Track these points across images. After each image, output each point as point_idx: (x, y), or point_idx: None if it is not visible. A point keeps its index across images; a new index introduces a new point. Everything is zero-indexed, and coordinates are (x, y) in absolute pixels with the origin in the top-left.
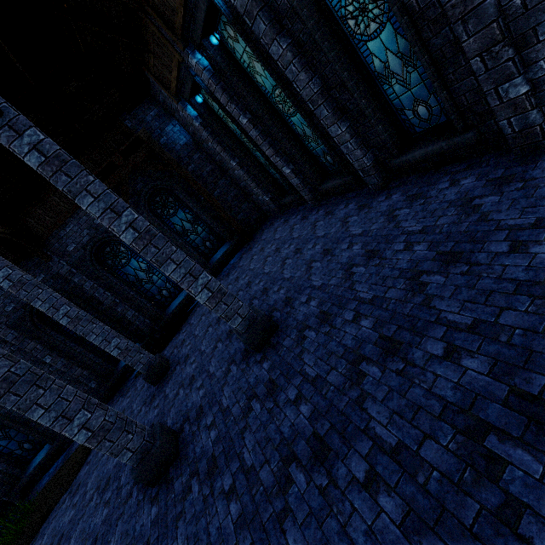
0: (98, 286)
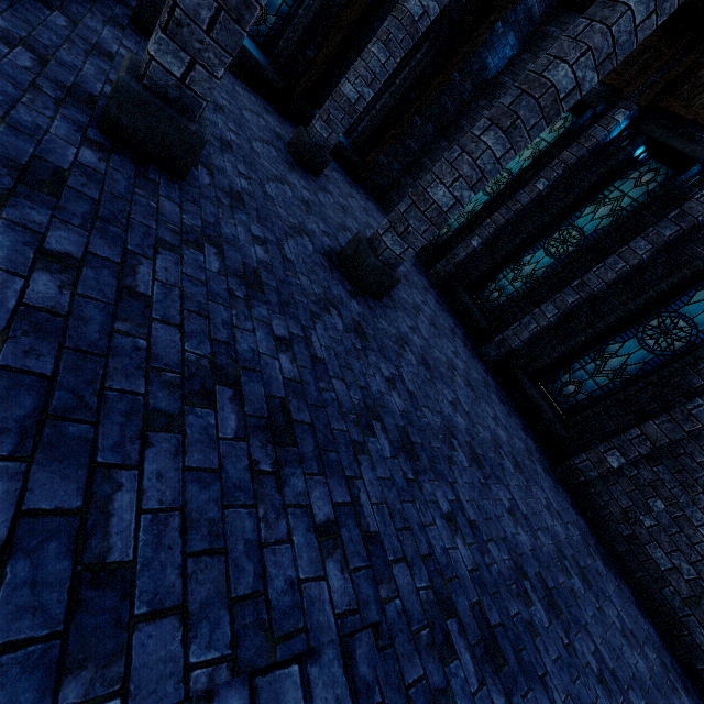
0: None
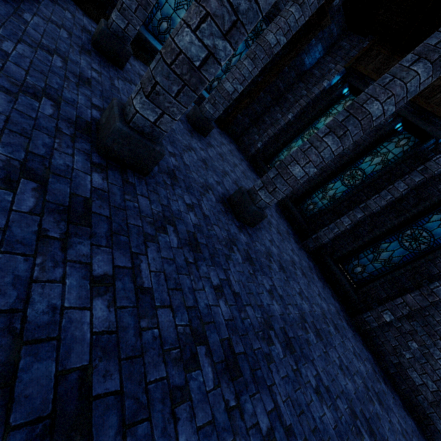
0: None
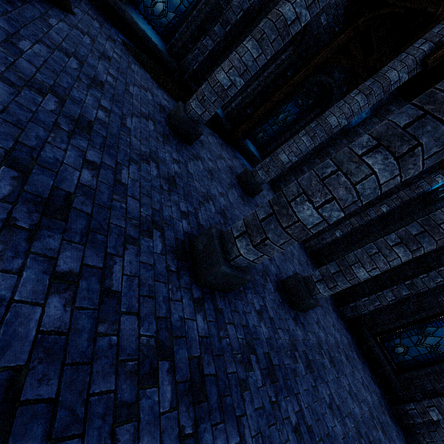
0: (252, 1)
